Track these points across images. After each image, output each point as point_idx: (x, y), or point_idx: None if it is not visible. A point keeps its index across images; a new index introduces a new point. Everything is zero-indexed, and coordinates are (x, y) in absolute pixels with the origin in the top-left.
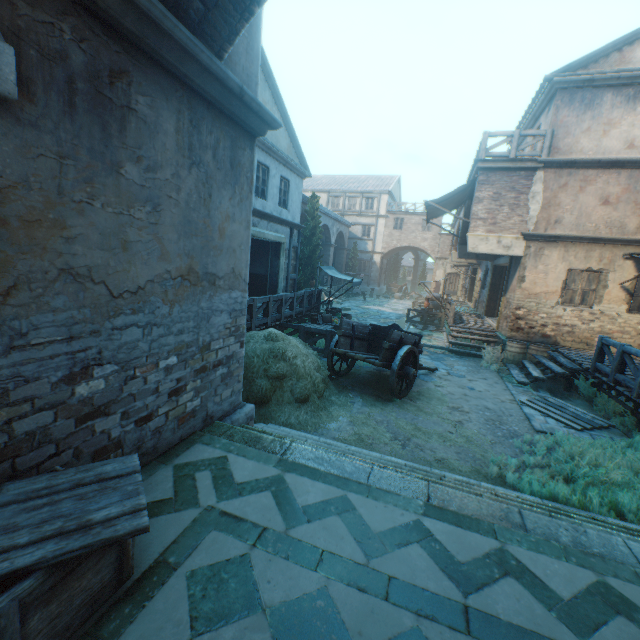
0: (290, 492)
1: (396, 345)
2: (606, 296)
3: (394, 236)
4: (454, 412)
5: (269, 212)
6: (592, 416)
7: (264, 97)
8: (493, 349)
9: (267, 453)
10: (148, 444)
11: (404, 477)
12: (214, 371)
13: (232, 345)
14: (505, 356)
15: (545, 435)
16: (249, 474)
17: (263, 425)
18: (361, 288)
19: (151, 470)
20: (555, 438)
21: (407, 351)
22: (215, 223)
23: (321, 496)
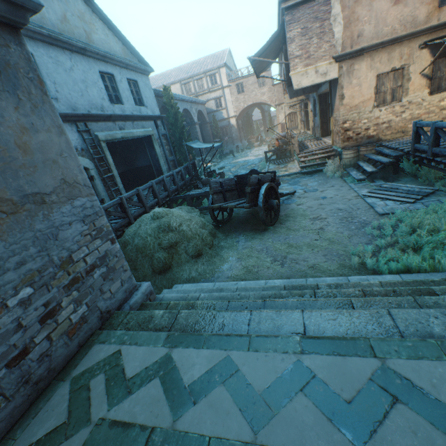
0: (177, 372)
1: (256, 187)
2: (411, 87)
3: (240, 100)
4: (315, 222)
5: (129, 113)
6: (419, 188)
7: (79, 8)
8: (333, 161)
9: (156, 333)
10: (38, 372)
11: (280, 312)
12: (90, 276)
13: (101, 246)
14: (343, 163)
15: (388, 216)
16: (139, 364)
17: (167, 290)
18: (229, 148)
19: (49, 393)
20: (396, 216)
21: (266, 188)
22: (7, 141)
23: (206, 366)
